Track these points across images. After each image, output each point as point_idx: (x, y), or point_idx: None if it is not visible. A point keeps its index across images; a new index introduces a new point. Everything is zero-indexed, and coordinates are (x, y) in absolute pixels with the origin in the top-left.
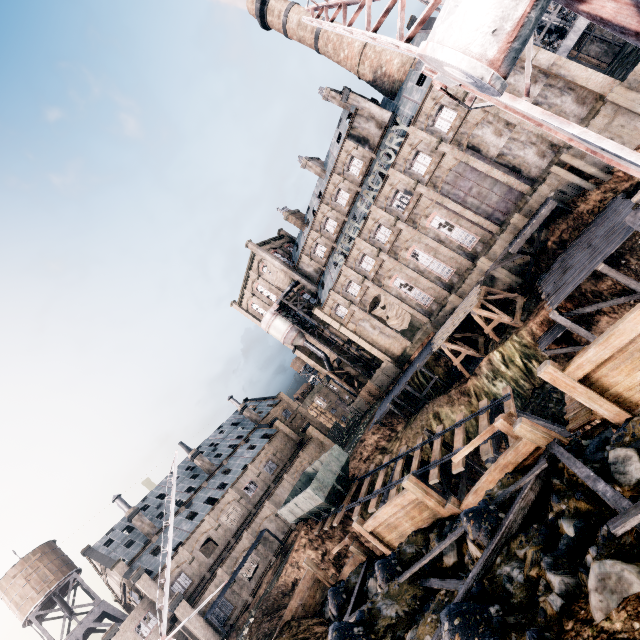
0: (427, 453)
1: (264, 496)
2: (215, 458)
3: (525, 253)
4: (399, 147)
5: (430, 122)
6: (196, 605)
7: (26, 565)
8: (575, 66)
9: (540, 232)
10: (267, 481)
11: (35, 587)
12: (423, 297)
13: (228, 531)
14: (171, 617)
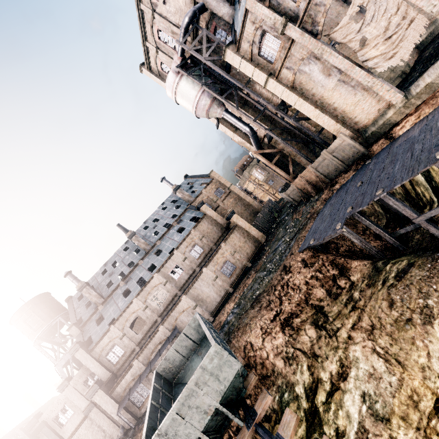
0: (433, 387)
1: (189, 279)
2: (153, 236)
3: None
4: None
5: None
6: (114, 391)
7: (23, 313)
8: None
9: None
10: (192, 265)
11: (32, 327)
12: None
13: (155, 311)
14: (105, 382)
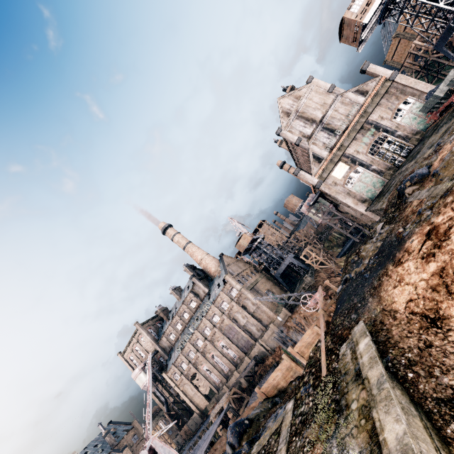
0: None
1: None
2: None
3: (248, 376)
4: (208, 310)
5: (220, 305)
6: None
7: None
8: (264, 306)
9: (255, 367)
10: None
11: None
12: (216, 378)
13: None
14: None
